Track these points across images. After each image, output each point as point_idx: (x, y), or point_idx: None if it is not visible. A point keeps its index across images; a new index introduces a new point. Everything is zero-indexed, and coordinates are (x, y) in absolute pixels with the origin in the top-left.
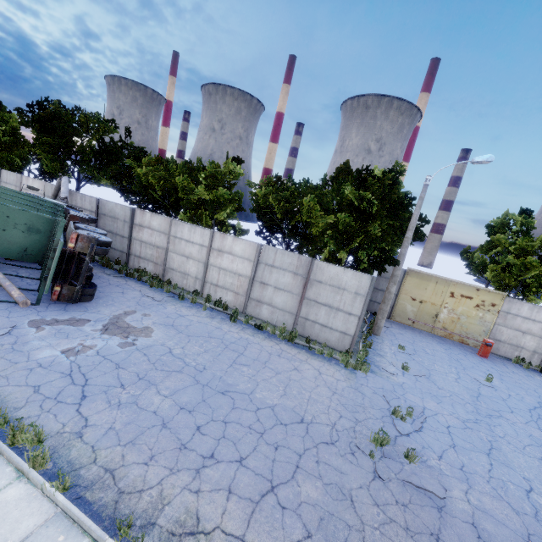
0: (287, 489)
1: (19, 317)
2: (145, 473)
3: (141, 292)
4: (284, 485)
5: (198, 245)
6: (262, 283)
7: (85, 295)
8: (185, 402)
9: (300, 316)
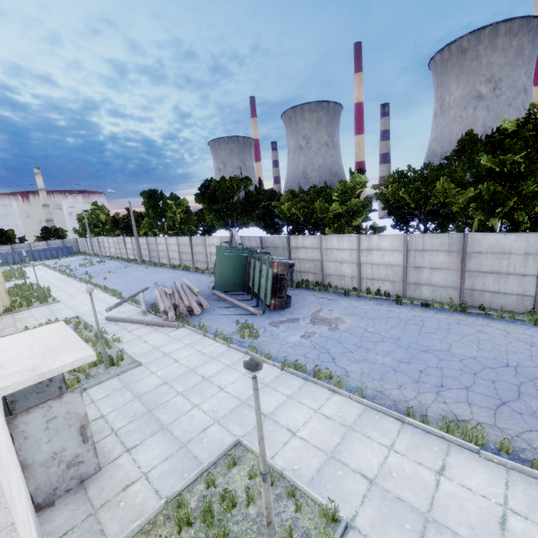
0: (517, 404)
1: (261, 322)
2: (402, 393)
3: (315, 296)
4: (513, 402)
5: (348, 250)
6: (416, 267)
7: (287, 303)
8: (400, 358)
9: (464, 288)
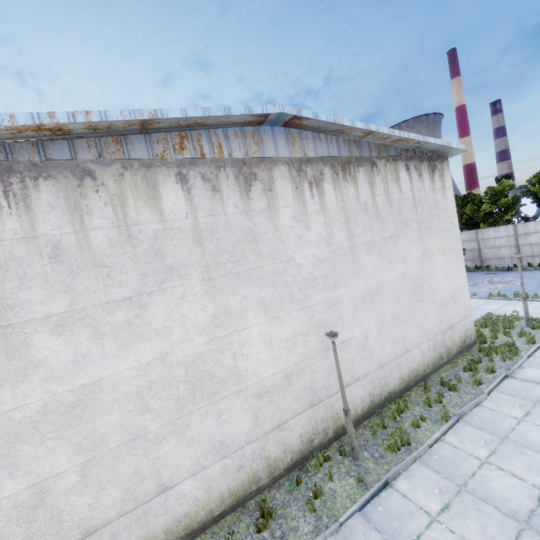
0: None
1: None
2: None
3: (481, 274)
4: None
5: (505, 237)
6: None
7: None
8: None
9: None
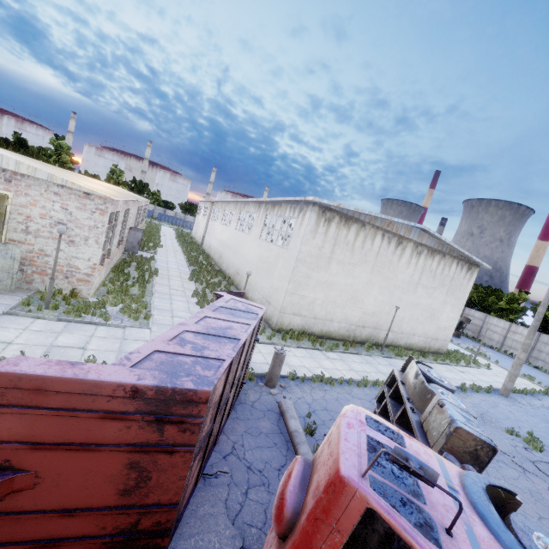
0: None
1: None
2: None
3: (472, 341)
4: None
5: (501, 328)
6: (539, 350)
7: (460, 336)
8: None
9: None
